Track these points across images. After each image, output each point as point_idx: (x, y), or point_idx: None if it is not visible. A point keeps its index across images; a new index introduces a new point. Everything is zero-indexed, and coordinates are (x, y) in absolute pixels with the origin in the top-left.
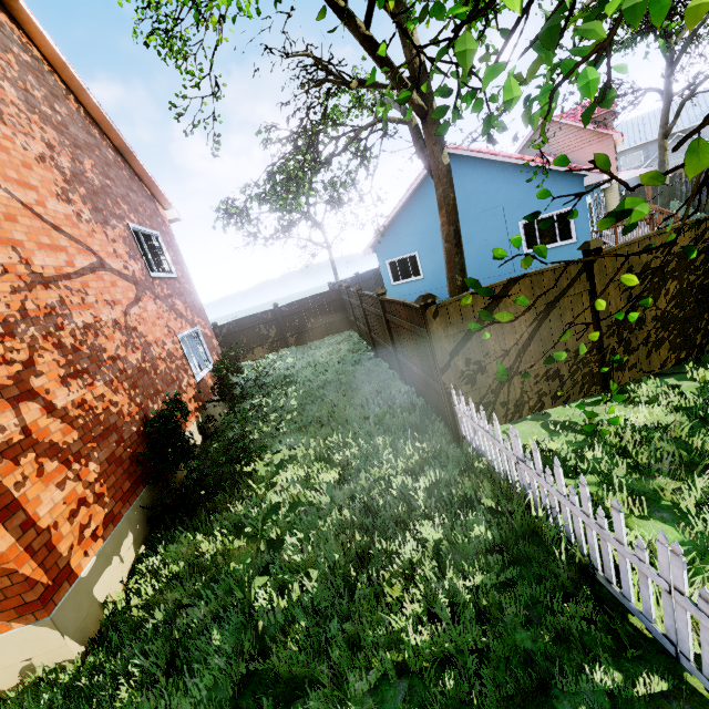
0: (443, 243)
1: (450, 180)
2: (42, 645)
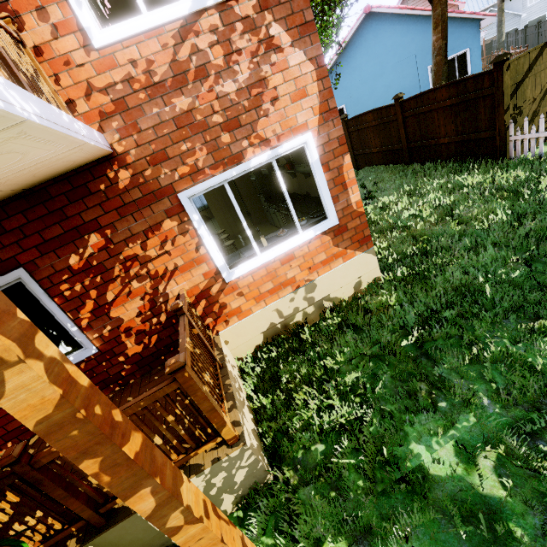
0: (434, 57)
1: (446, 0)
2: (367, 267)
